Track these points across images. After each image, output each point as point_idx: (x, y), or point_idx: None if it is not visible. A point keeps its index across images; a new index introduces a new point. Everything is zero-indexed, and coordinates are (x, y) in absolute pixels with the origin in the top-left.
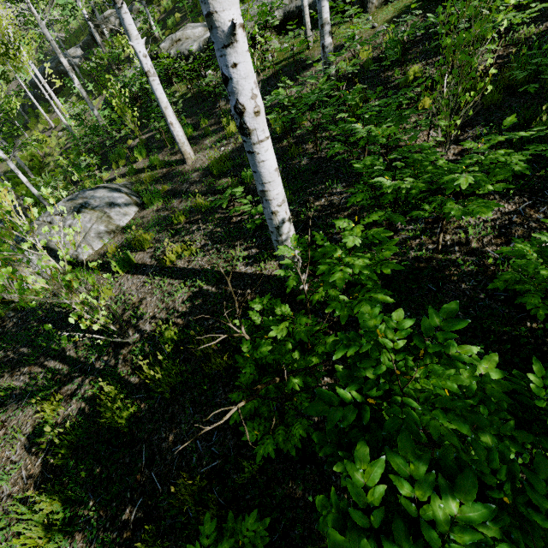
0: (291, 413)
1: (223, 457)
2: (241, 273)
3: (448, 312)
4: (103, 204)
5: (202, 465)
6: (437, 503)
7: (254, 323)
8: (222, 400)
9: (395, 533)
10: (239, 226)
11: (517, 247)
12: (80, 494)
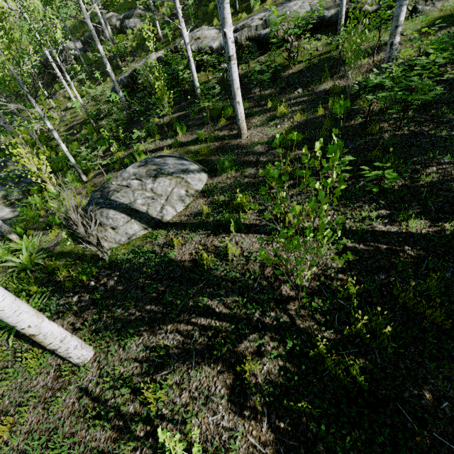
0: None
1: None
2: (384, 231)
3: None
4: (178, 170)
5: None
6: None
7: (447, 277)
8: None
9: None
10: (347, 190)
11: None
12: None
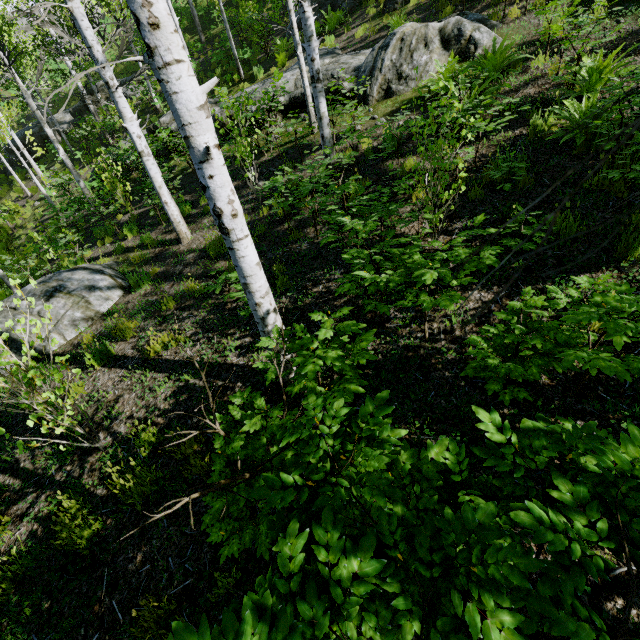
0: (264, 512)
1: (197, 574)
2: (233, 364)
3: (380, 400)
4: (81, 287)
5: (173, 585)
6: (344, 563)
7: None
8: (201, 508)
9: (307, 593)
10: (234, 313)
11: (470, 338)
12: (21, 637)
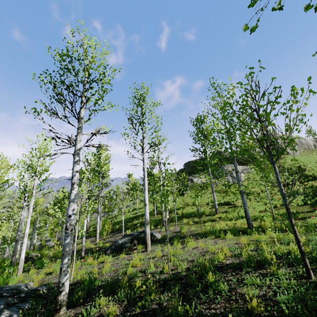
0: None
1: None
2: None
3: None
4: None
5: None
6: None
7: None
8: None
9: None
10: None
11: None
12: None
